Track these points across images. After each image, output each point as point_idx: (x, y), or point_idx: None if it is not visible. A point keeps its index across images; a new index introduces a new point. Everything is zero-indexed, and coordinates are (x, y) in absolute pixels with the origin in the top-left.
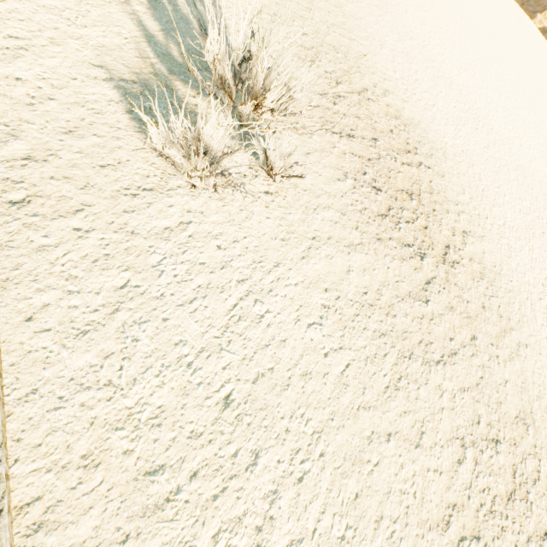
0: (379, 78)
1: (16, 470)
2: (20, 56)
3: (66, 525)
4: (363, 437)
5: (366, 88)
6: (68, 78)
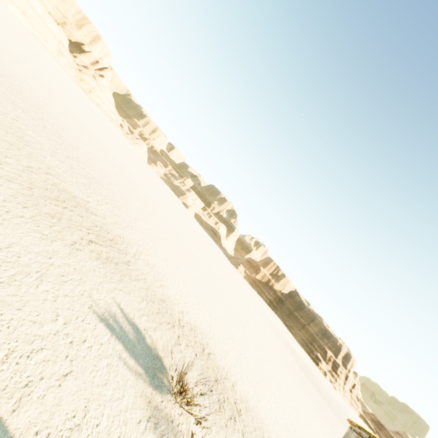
0: (177, 305)
1: None
2: None
3: None
4: None
5: (179, 319)
6: None
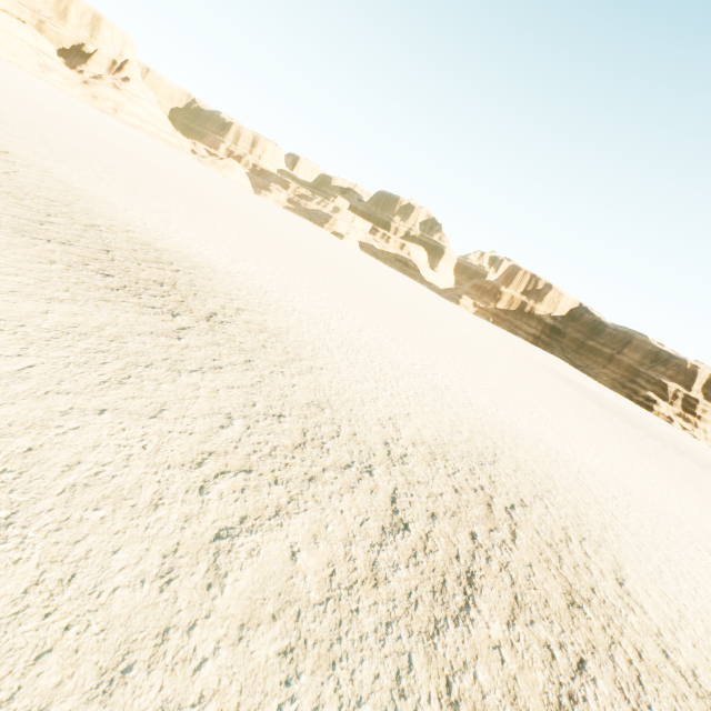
0: (121, 223)
1: None
2: None
3: None
4: (53, 411)
5: (98, 225)
6: None
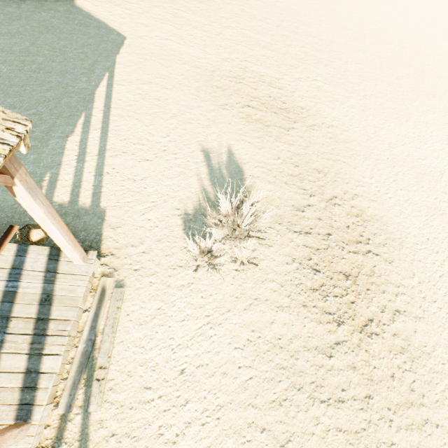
0: (352, 185)
1: (111, 367)
2: (152, 210)
3: (118, 392)
4: (246, 421)
5: (335, 196)
6: (165, 216)
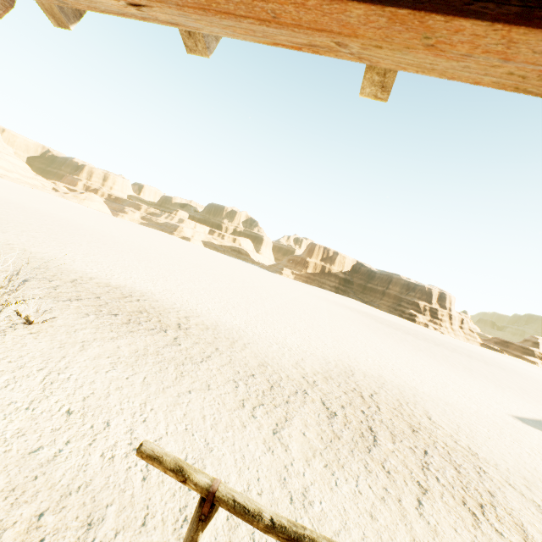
0: (82, 273)
1: None
2: None
3: None
4: (174, 396)
5: (75, 279)
6: None
